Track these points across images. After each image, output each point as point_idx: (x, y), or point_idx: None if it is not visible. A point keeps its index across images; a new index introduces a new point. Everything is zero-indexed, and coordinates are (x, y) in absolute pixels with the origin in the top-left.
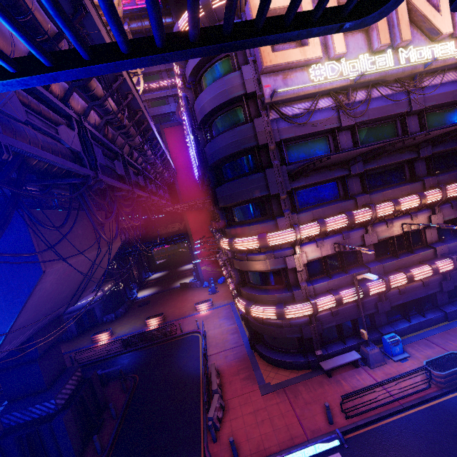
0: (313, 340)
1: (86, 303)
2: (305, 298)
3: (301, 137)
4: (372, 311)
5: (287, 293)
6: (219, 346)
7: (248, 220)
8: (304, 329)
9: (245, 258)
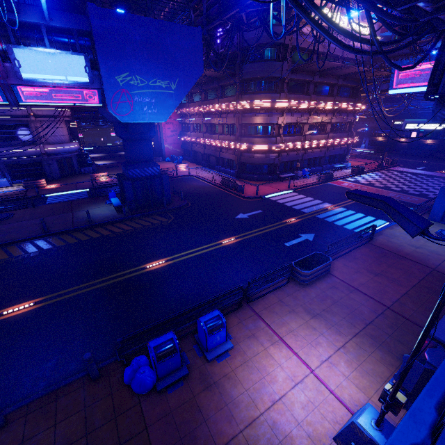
0: (277, 166)
1: (71, 149)
2: (281, 142)
3: (300, 49)
4: (300, 158)
5: (273, 138)
6: (214, 178)
7: (263, 91)
8: (276, 159)
9: (255, 115)
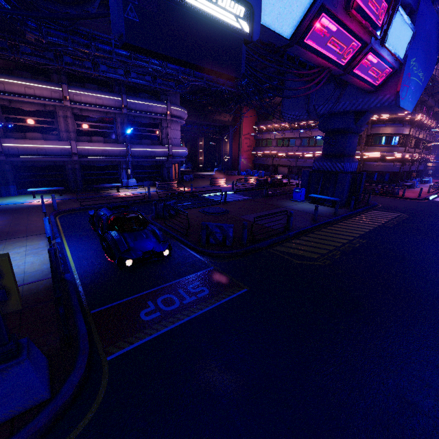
0: (401, 174)
1: (187, 153)
2: (407, 152)
3: None
4: (408, 170)
5: (403, 147)
6: None
7: None
8: (402, 167)
9: (389, 126)
